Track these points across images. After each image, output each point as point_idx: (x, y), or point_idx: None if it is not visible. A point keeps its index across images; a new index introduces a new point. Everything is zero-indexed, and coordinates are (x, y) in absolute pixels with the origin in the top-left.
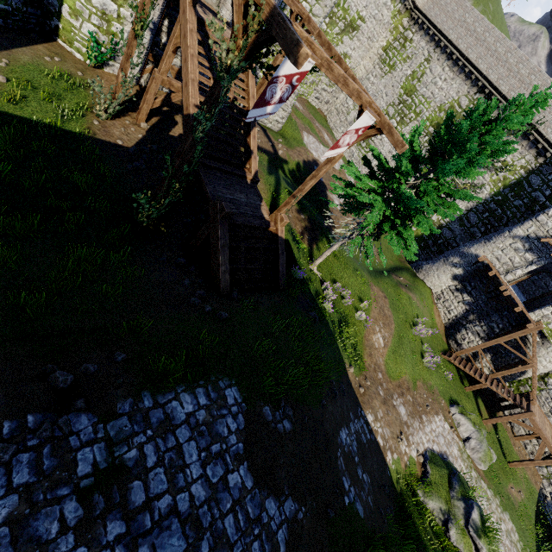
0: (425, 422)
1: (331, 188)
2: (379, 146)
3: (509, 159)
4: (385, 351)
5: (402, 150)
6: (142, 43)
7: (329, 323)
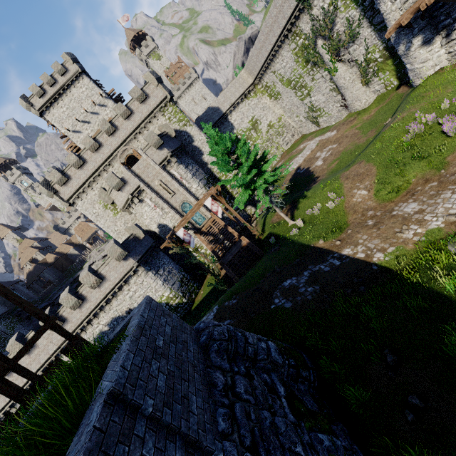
0: None
1: (313, 162)
2: (319, 102)
3: (327, 1)
4: (372, 192)
5: (215, 192)
6: (201, 252)
7: (293, 239)
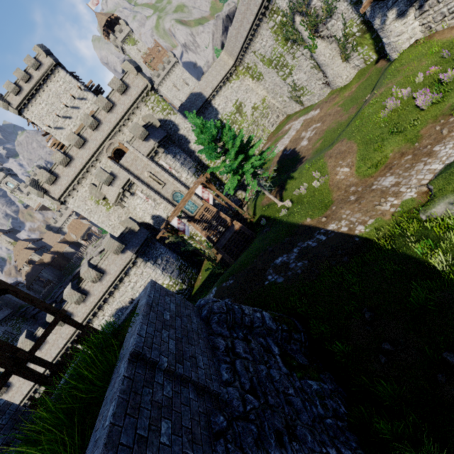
0: (440, 149)
1: (299, 143)
2: (301, 81)
3: None
4: (353, 169)
5: (204, 180)
6: (196, 239)
7: (283, 220)
